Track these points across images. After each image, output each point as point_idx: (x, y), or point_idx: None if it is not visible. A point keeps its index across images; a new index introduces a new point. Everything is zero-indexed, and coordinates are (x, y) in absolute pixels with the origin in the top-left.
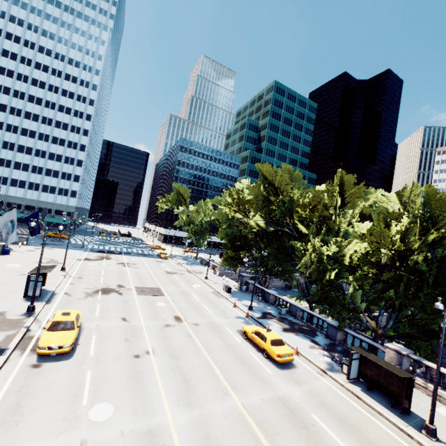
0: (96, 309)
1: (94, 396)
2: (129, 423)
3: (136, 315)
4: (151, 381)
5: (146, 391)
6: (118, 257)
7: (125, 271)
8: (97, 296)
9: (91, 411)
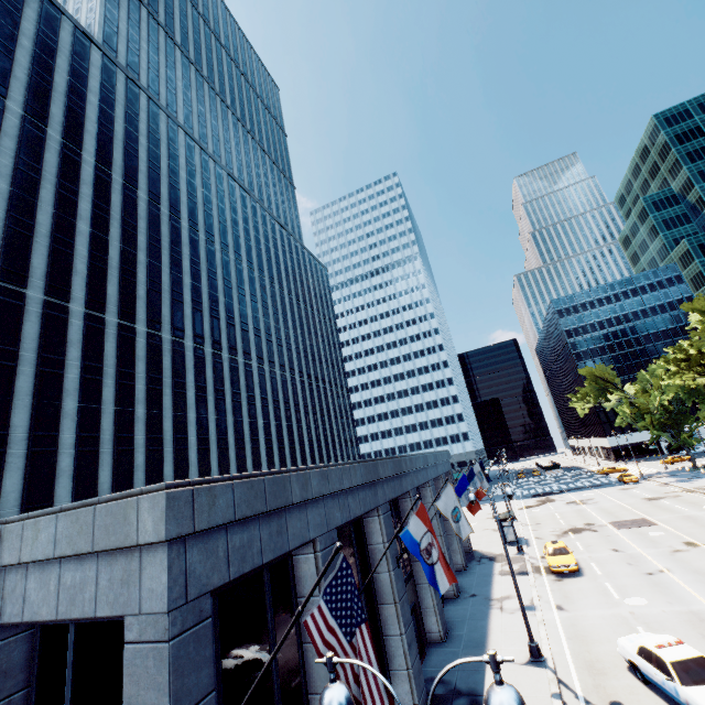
0: (576, 545)
1: (622, 594)
2: (666, 607)
3: (628, 546)
4: (677, 588)
5: (674, 593)
6: (562, 496)
7: (583, 509)
8: (568, 536)
9: (625, 600)
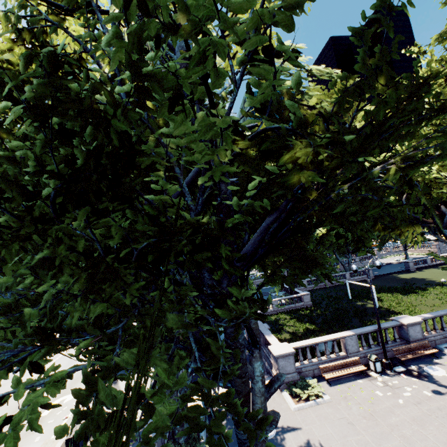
0: None
1: None
2: None
3: None
4: None
5: None
6: None
7: None
8: None
9: None
